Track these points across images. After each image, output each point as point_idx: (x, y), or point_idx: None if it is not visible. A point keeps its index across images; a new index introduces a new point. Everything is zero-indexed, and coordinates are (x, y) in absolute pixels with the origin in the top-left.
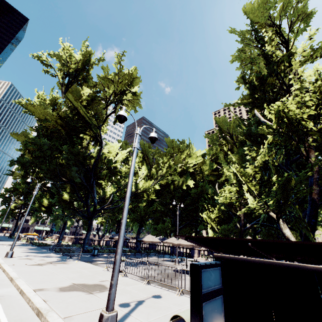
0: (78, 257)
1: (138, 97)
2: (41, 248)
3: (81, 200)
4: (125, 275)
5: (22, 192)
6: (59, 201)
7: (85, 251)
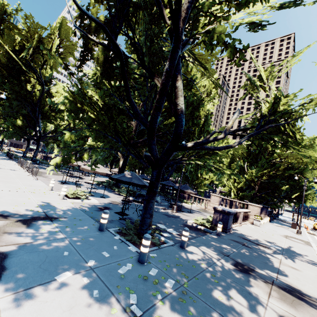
0: (12, 159)
1: (74, 45)
2: (5, 155)
3: (30, 127)
4: (21, 167)
5: (2, 114)
6: (14, 125)
7: (34, 161)
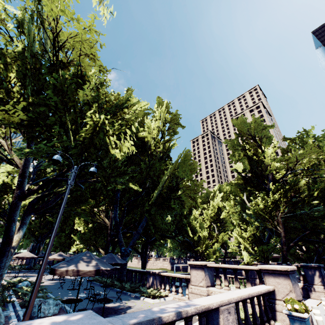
0: None
1: None
2: None
3: None
4: None
5: None
6: None
7: None
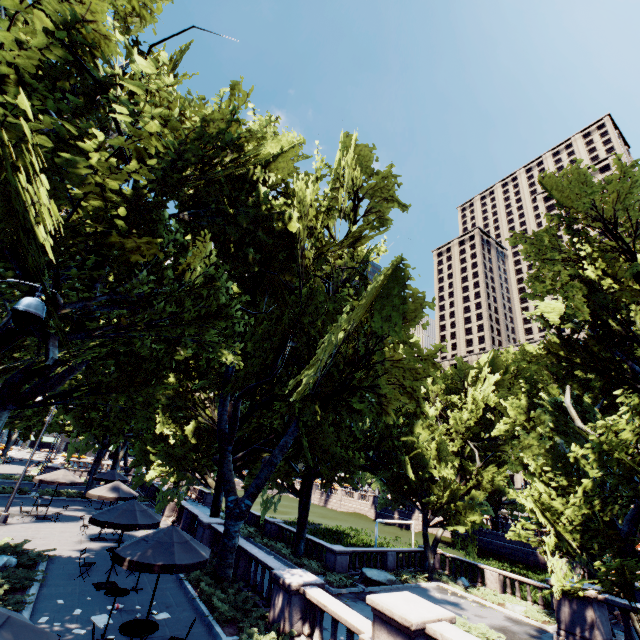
0: None
1: None
2: None
3: None
4: None
5: None
6: None
7: None
